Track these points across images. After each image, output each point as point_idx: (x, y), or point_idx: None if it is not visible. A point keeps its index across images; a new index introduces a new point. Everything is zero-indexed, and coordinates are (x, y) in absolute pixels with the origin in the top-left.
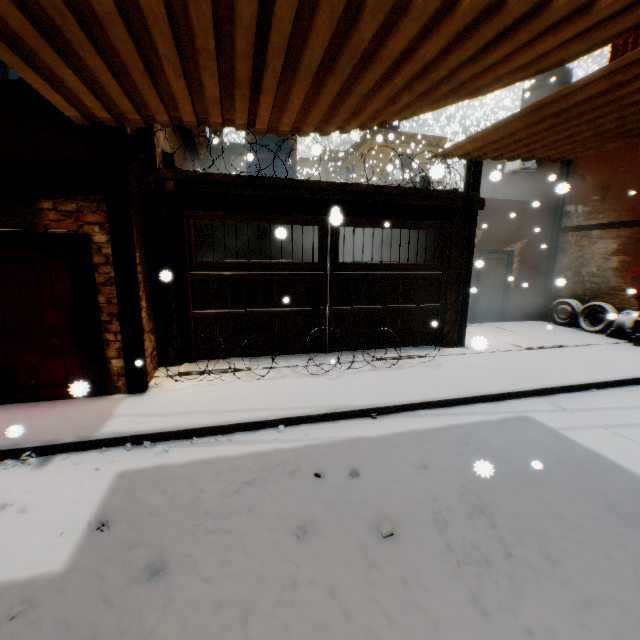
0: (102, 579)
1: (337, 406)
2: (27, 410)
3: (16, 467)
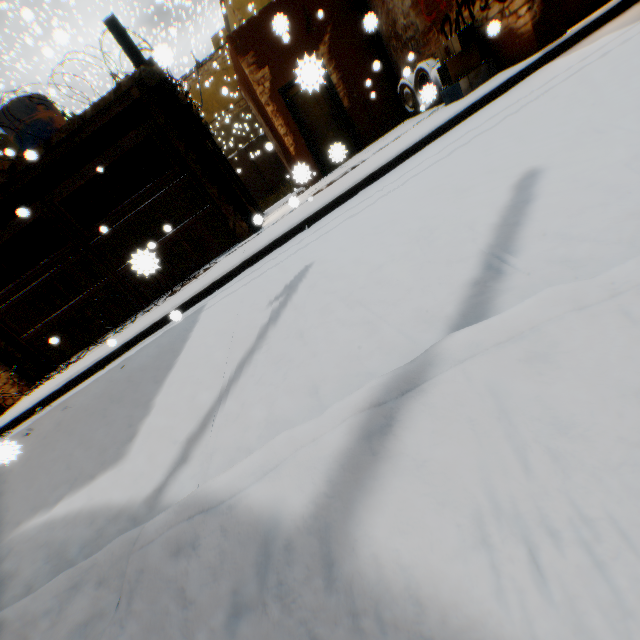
0: None
1: (73, 374)
2: None
3: None
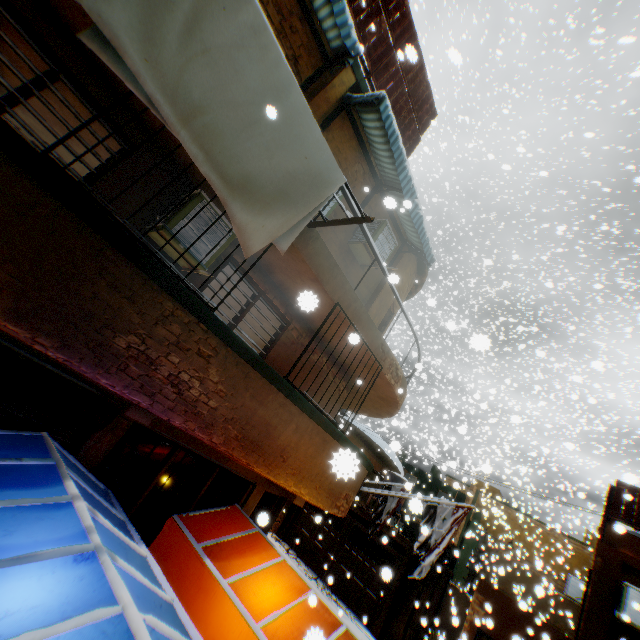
0: None
1: None
2: None
3: None
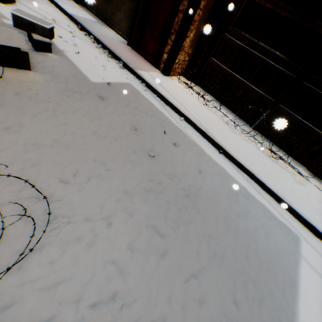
0: (93, 89)
1: (210, 132)
2: (135, 55)
3: (117, 64)
